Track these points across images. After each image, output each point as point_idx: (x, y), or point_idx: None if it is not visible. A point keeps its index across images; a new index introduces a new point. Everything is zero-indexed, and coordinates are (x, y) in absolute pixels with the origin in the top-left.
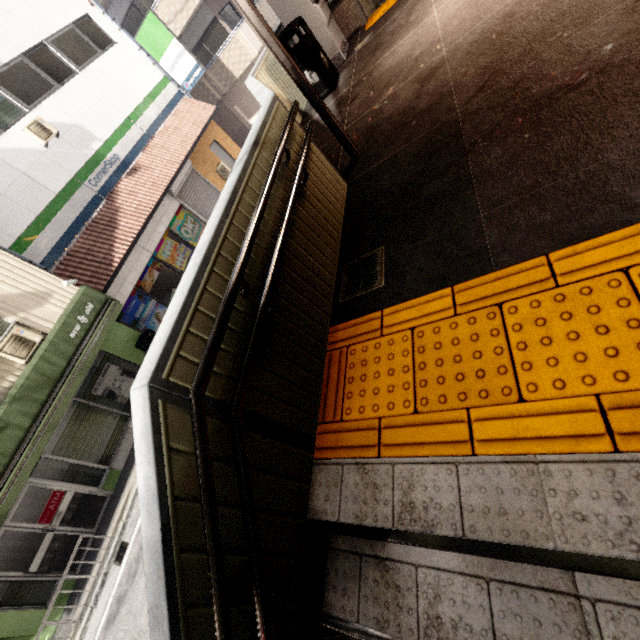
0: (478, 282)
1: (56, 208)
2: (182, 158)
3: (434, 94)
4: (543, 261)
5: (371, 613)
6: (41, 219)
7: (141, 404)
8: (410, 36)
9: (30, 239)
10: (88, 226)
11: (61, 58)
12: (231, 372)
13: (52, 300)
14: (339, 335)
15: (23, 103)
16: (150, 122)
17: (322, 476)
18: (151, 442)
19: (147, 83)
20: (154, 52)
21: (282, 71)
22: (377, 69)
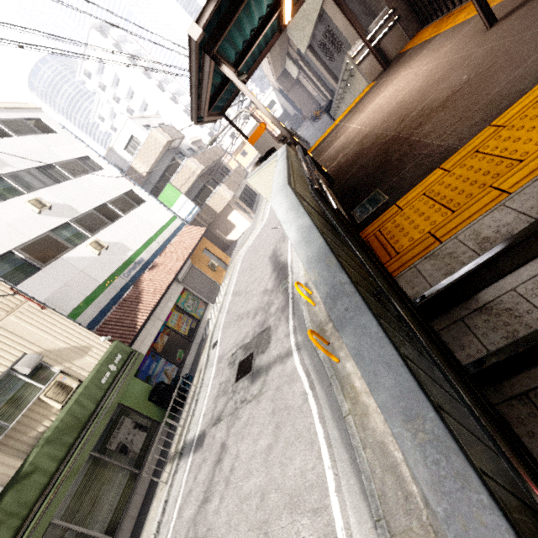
0: (454, 156)
1: (99, 292)
2: (186, 257)
3: (372, 139)
4: (489, 128)
5: (496, 338)
6: (88, 299)
7: (283, 197)
8: (341, 138)
9: (78, 313)
10: (119, 303)
11: (114, 210)
12: (320, 210)
13: (90, 353)
14: (368, 231)
15: (89, 232)
16: (164, 239)
17: (400, 282)
18: (299, 204)
19: (163, 219)
20: (168, 203)
21: None
22: (326, 156)
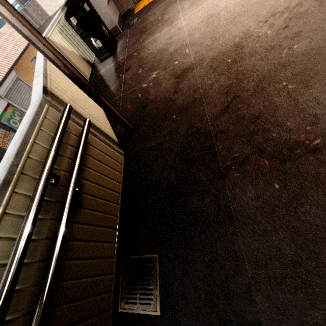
0: None
1: None
2: (6, 70)
3: (188, 95)
4: None
5: None
6: None
7: None
8: (166, 31)
9: None
10: None
11: None
12: None
13: None
14: None
15: None
16: None
17: None
18: None
19: None
20: None
21: (74, 31)
22: (144, 50)
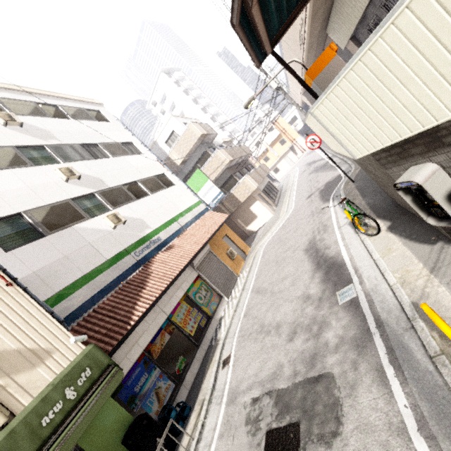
0: None
1: (102, 270)
2: (205, 241)
3: None
4: None
5: None
6: (86, 277)
7: None
8: None
9: (68, 293)
10: (121, 286)
11: (143, 188)
12: None
13: (49, 361)
14: None
15: (111, 205)
16: (186, 221)
17: None
18: None
19: (188, 203)
20: (195, 188)
21: None
22: None
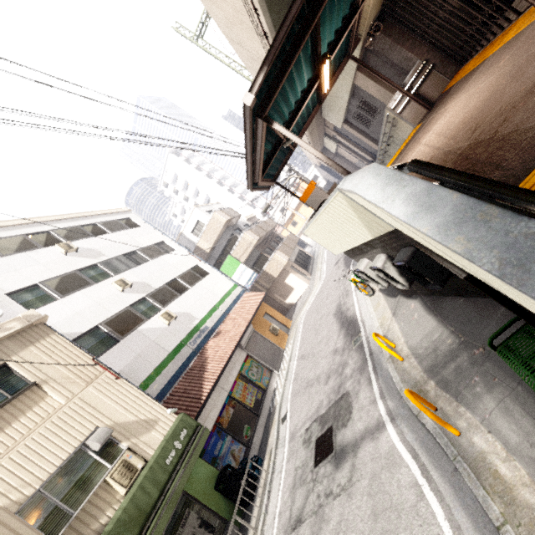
0: None
1: (168, 361)
2: (247, 322)
3: (439, 159)
4: None
5: None
6: (157, 369)
7: (372, 177)
8: None
9: (148, 384)
10: (186, 373)
11: (183, 283)
12: None
13: (157, 427)
14: None
15: (161, 305)
16: (227, 307)
17: None
18: (399, 173)
19: (225, 288)
20: (229, 273)
21: None
22: None
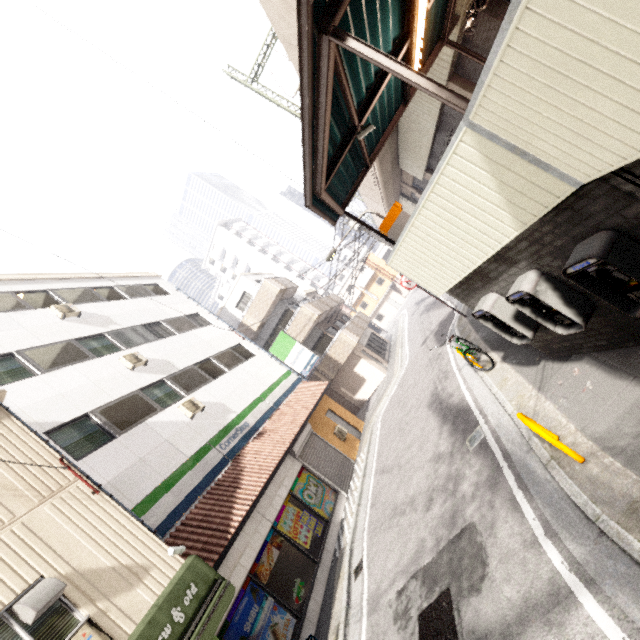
0: None
1: (184, 471)
2: (304, 418)
3: None
4: None
5: None
6: (167, 482)
7: None
8: None
9: (149, 505)
10: (210, 489)
11: (218, 365)
12: None
13: (147, 579)
14: None
15: (184, 391)
16: (276, 398)
17: None
18: None
19: (275, 375)
20: (281, 356)
21: None
22: None
